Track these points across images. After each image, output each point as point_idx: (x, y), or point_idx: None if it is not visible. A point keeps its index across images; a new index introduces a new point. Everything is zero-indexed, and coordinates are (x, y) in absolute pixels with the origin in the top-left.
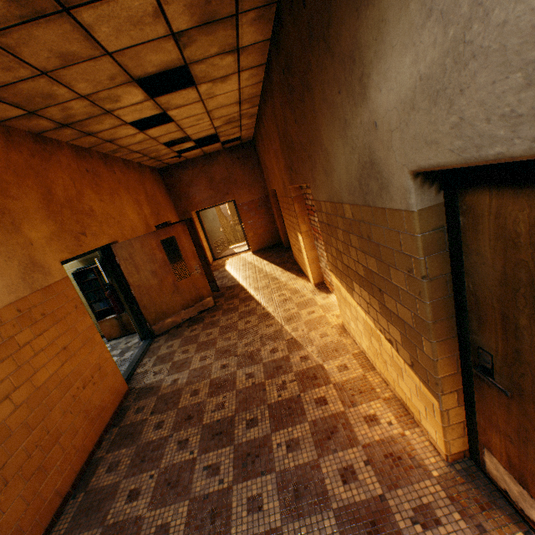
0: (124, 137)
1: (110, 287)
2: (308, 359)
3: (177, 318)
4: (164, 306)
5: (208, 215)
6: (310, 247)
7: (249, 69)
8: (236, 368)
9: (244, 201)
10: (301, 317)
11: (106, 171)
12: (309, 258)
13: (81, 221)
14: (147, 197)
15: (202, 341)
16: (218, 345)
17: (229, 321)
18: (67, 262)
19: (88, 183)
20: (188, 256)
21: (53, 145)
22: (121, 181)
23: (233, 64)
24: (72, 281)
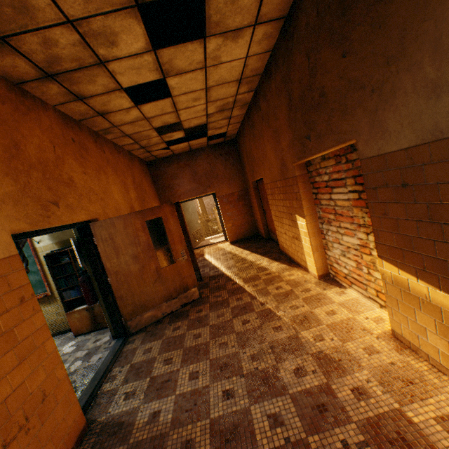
0: (117, 111)
1: (85, 272)
2: (368, 394)
3: (157, 312)
4: (143, 297)
5: (188, 207)
6: (314, 232)
7: (266, 23)
8: (247, 400)
9: (224, 194)
10: (319, 318)
11: (95, 148)
12: (313, 245)
13: (54, 188)
14: (134, 183)
15: (189, 346)
16: (212, 354)
17: (220, 318)
18: (25, 237)
19: (71, 152)
20: (174, 239)
21: (34, 101)
22: (110, 161)
23: (253, 7)
24: (44, 264)
